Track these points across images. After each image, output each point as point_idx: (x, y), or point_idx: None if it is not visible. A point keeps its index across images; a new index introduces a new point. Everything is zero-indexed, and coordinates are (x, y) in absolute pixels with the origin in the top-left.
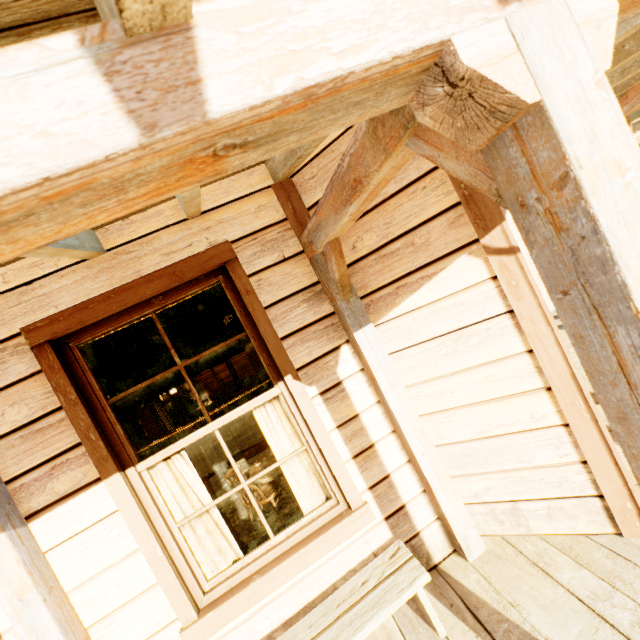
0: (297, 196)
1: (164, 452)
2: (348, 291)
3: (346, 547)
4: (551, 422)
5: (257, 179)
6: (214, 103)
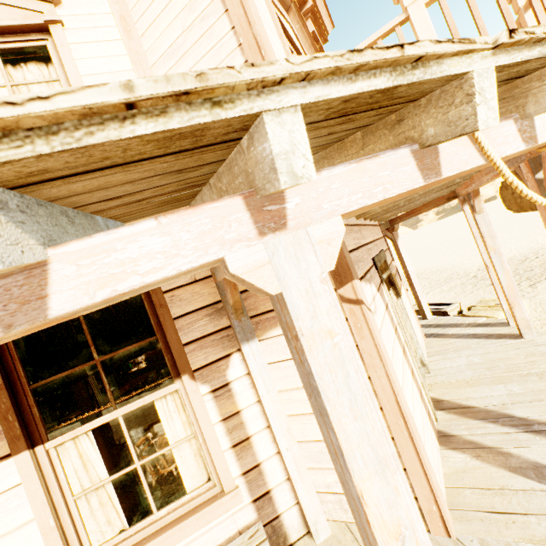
0: None
1: (72, 433)
2: (240, 313)
3: (216, 525)
4: None
5: None
6: (54, 309)
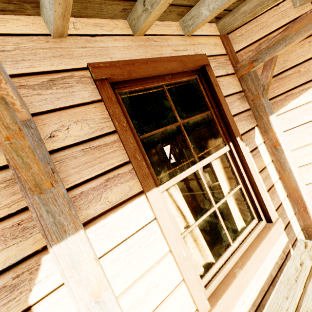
0: (231, 44)
1: (174, 179)
2: (266, 93)
3: (272, 247)
4: None
5: (213, 29)
6: None
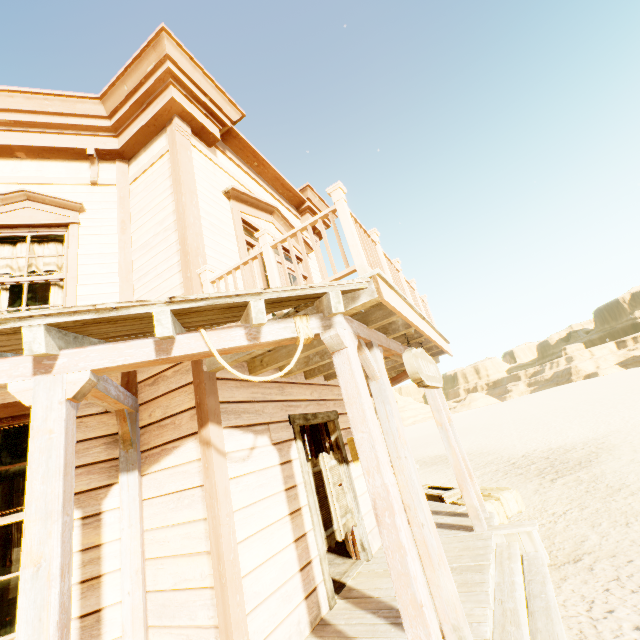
0: (135, 373)
1: None
2: (129, 444)
3: None
4: (209, 583)
5: None
6: None
